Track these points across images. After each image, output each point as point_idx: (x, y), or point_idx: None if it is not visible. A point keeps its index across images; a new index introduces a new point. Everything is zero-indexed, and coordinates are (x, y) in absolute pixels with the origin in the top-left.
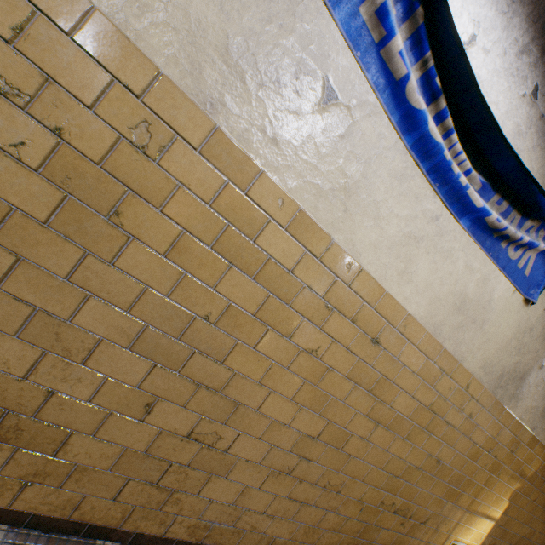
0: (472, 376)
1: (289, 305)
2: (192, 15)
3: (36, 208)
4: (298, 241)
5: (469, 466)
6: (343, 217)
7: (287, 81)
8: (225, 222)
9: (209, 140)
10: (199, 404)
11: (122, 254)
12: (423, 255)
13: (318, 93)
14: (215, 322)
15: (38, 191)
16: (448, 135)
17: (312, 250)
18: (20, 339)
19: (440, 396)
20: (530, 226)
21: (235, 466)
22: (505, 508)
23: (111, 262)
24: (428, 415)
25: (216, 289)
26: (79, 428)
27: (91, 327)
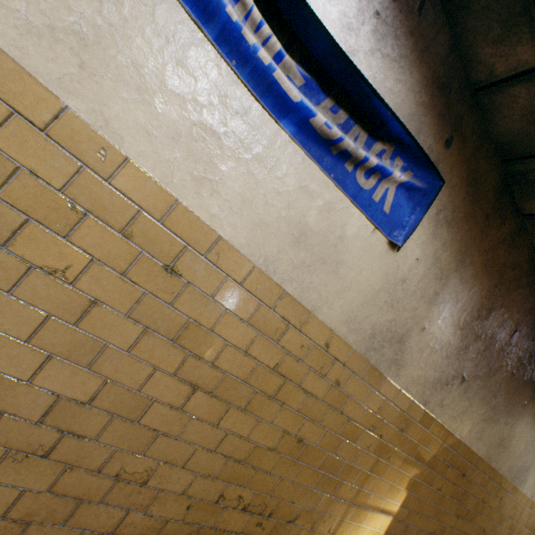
0: (332, 333)
1: None
2: None
3: None
4: None
5: (347, 447)
6: (80, 75)
7: None
8: None
9: None
10: None
11: None
12: (231, 160)
13: None
14: None
15: None
16: None
17: (28, 115)
18: None
19: (290, 355)
20: (381, 149)
21: None
22: (404, 500)
23: None
24: (276, 379)
25: None
26: None
27: None
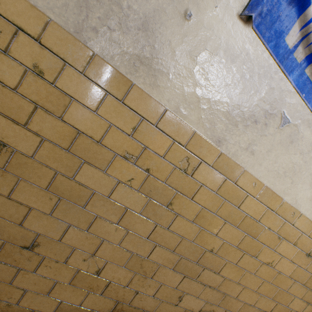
0: None
1: (256, 239)
2: (211, 100)
3: (136, 207)
4: (263, 203)
5: None
6: (290, 186)
7: (260, 120)
8: (223, 200)
9: (217, 159)
10: (205, 295)
11: (172, 223)
12: None
13: (278, 121)
14: (215, 252)
15: (137, 199)
16: None
17: (271, 207)
18: (125, 268)
19: None
20: None
21: None
22: None
23: (167, 227)
24: None
25: (217, 235)
26: (147, 309)
27: (156, 260)
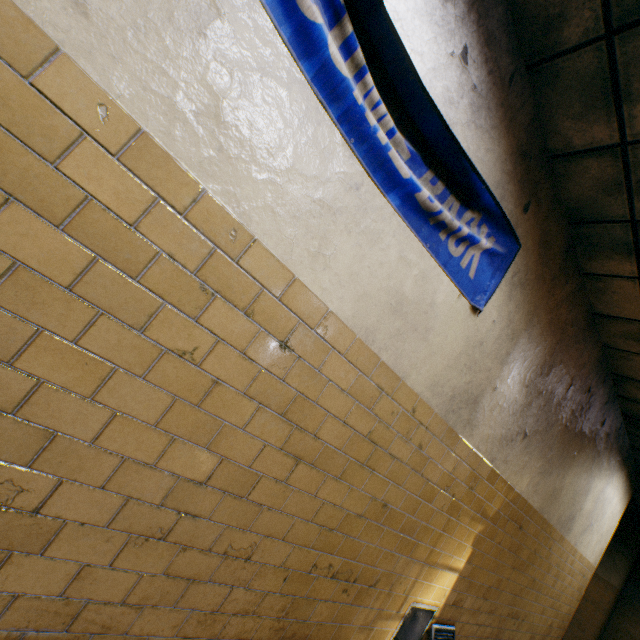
0: (418, 398)
1: (137, 280)
2: None
3: None
4: (143, 181)
5: (424, 509)
6: (218, 158)
7: None
8: None
9: None
10: None
11: None
12: (343, 235)
13: None
14: None
15: None
16: (362, 77)
17: (170, 200)
18: None
19: (381, 422)
20: (470, 218)
21: (59, 534)
22: (469, 556)
23: None
24: (368, 446)
25: None
26: None
27: None
